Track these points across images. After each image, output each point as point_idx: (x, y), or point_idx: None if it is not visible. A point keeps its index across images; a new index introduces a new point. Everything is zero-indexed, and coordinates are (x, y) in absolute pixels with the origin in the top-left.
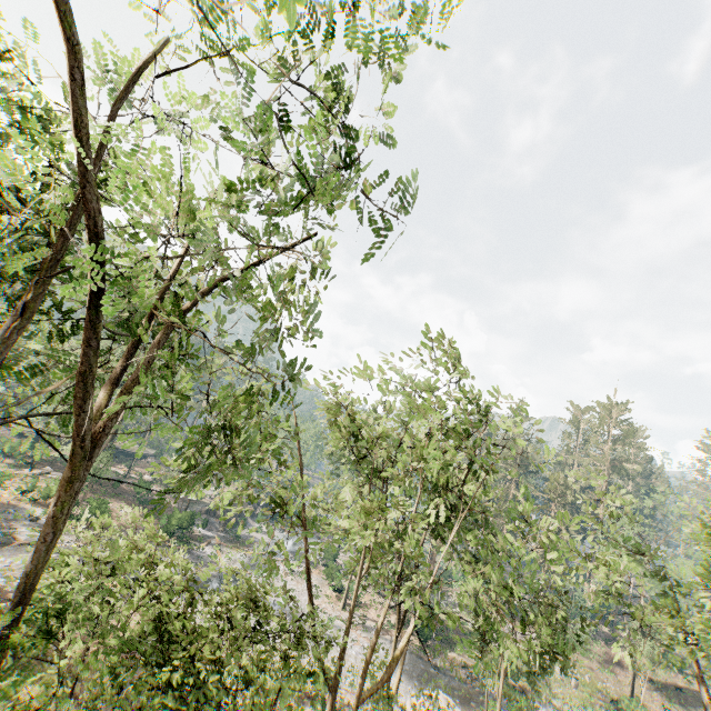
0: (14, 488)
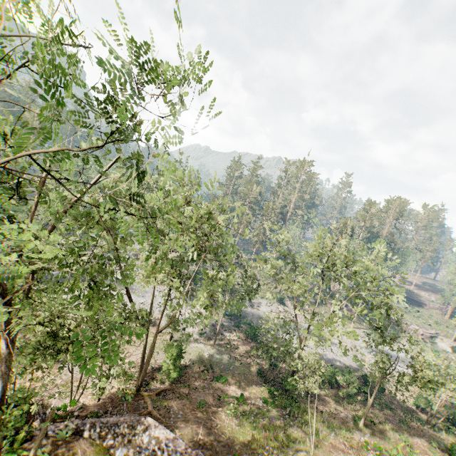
0: None
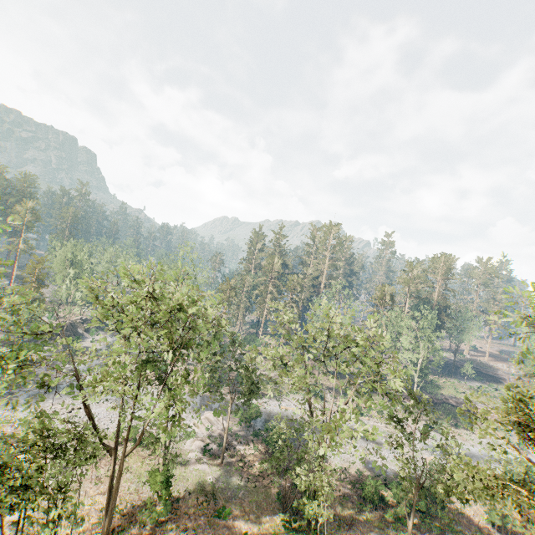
0: None
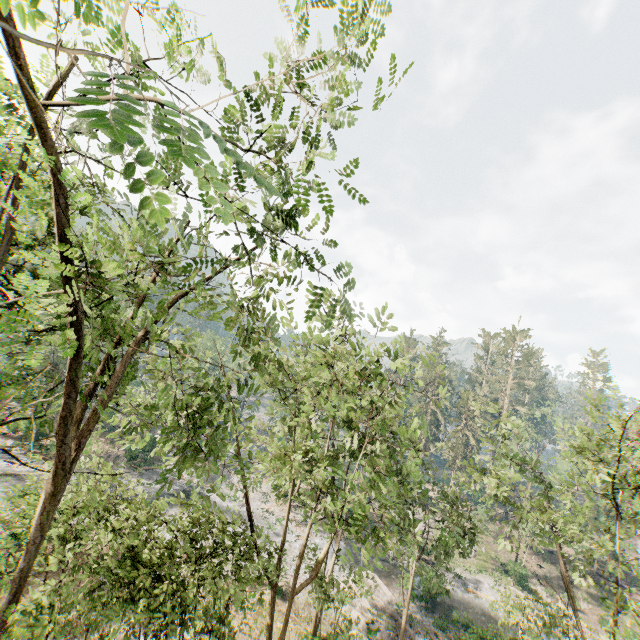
0: None
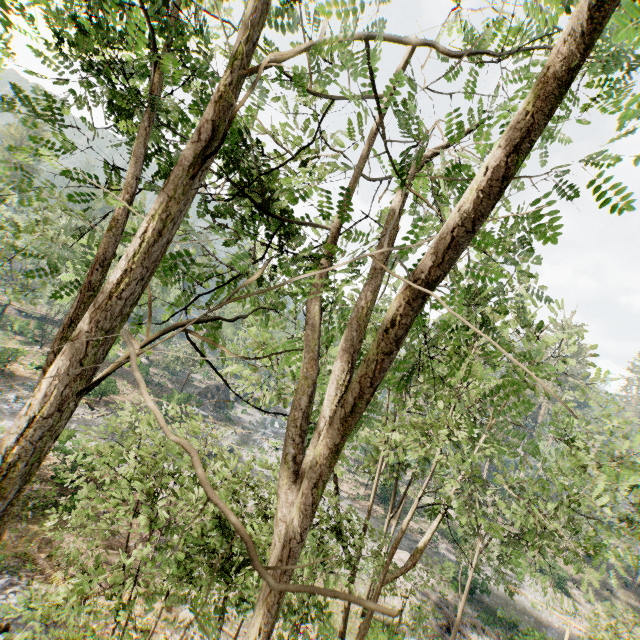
0: (28, 363)
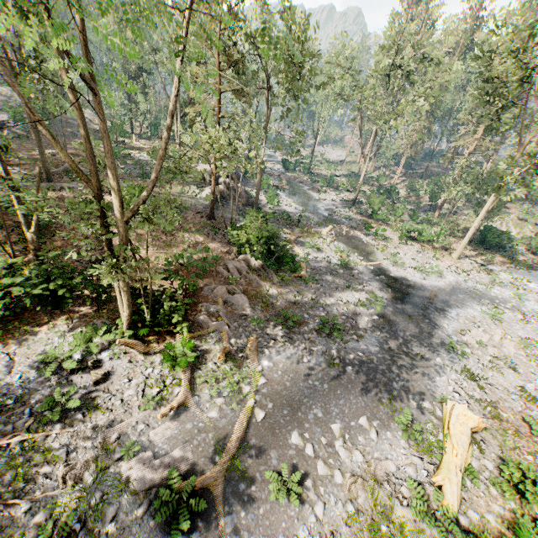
0: None
